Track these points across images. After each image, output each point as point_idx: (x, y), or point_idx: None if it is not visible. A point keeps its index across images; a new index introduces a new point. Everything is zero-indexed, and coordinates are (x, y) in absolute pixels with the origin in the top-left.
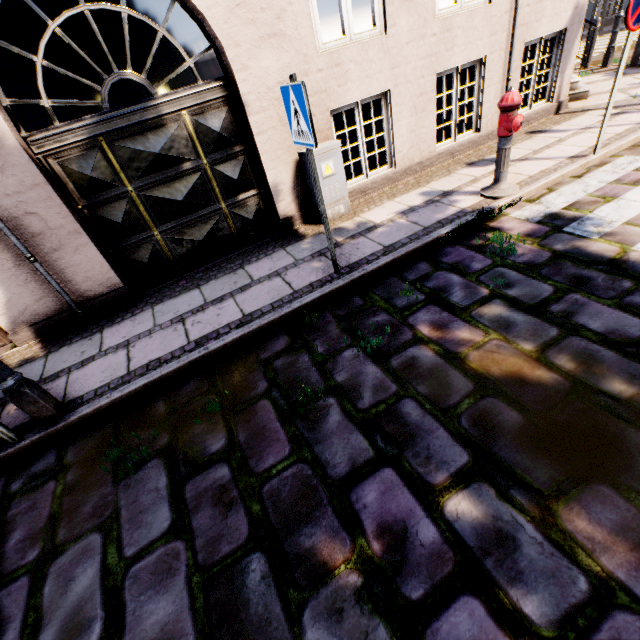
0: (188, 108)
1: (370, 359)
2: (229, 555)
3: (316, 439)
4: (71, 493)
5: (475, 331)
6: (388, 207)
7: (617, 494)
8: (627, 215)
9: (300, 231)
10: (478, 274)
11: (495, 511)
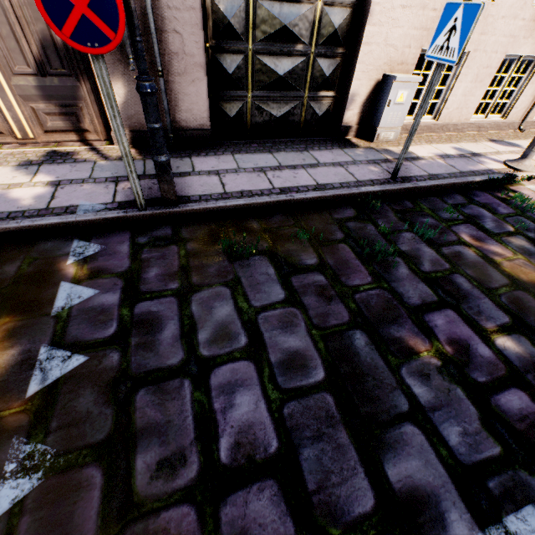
0: None
1: (425, 243)
2: (337, 326)
3: (391, 279)
4: (194, 257)
5: (506, 250)
6: (427, 148)
7: None
8: None
9: (353, 141)
10: (504, 216)
11: (531, 352)
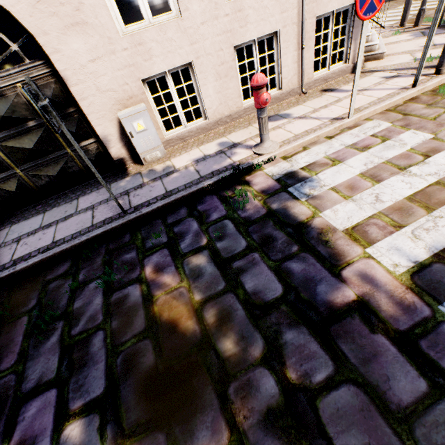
0: (21, 81)
1: (102, 291)
2: None
3: (33, 356)
4: None
5: (176, 277)
6: (192, 154)
7: (165, 443)
8: (338, 180)
9: (129, 169)
10: (210, 224)
11: (89, 441)
